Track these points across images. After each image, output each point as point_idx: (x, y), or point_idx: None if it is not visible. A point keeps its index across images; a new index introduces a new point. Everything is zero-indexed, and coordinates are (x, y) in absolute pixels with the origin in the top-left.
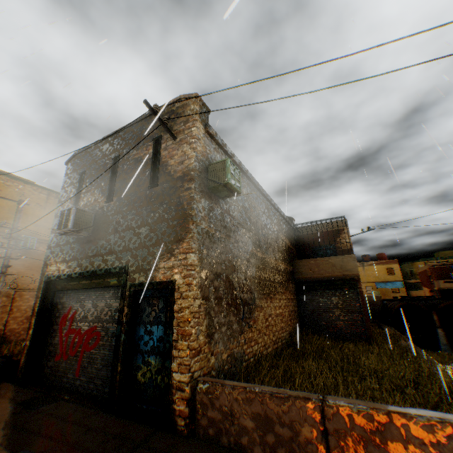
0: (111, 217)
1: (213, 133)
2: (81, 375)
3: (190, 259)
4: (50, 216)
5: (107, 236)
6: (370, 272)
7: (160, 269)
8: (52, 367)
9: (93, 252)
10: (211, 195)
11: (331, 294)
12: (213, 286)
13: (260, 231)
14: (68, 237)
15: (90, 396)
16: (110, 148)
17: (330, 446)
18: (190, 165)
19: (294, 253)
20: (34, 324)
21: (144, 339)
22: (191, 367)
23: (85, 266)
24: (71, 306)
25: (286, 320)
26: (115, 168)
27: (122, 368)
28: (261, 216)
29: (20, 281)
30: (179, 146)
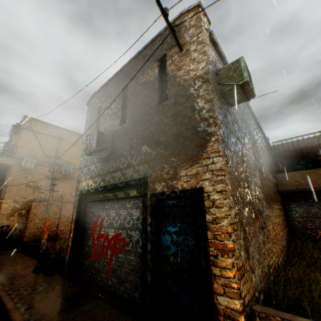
0: (125, 136)
1: (216, 42)
2: (111, 276)
3: (219, 163)
4: (79, 151)
5: (123, 153)
6: None
7: (181, 177)
8: (88, 265)
9: (113, 168)
10: (222, 101)
11: None
12: (239, 194)
13: (254, 145)
14: (92, 158)
15: (121, 297)
16: (119, 81)
17: None
18: (202, 69)
19: (273, 168)
20: (73, 229)
21: (171, 249)
22: (241, 291)
23: (107, 180)
24: (98, 215)
25: (282, 229)
26: (125, 96)
27: (151, 278)
28: (253, 131)
29: (64, 197)
30: (186, 56)
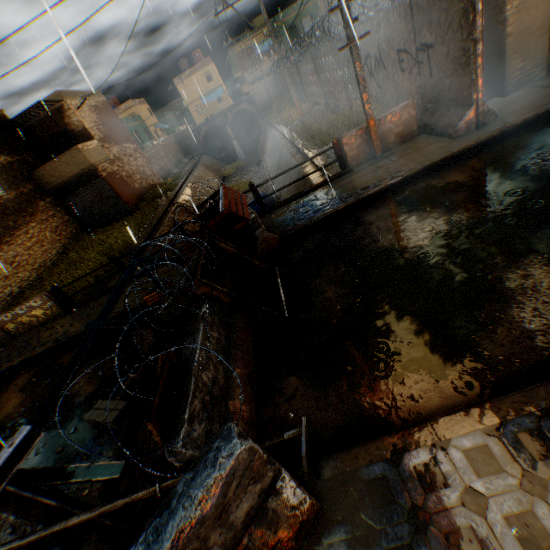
0: None
1: None
2: None
3: None
4: None
5: None
6: (192, 87)
7: None
8: None
9: None
10: None
11: (87, 191)
12: None
13: None
14: None
15: None
16: None
17: (9, 331)
18: None
19: (32, 160)
20: None
21: None
22: None
23: None
24: None
25: (52, 241)
26: None
27: None
28: None
29: None
30: None
